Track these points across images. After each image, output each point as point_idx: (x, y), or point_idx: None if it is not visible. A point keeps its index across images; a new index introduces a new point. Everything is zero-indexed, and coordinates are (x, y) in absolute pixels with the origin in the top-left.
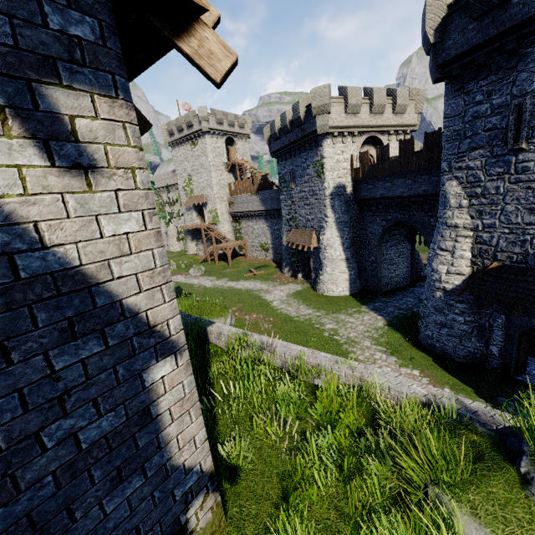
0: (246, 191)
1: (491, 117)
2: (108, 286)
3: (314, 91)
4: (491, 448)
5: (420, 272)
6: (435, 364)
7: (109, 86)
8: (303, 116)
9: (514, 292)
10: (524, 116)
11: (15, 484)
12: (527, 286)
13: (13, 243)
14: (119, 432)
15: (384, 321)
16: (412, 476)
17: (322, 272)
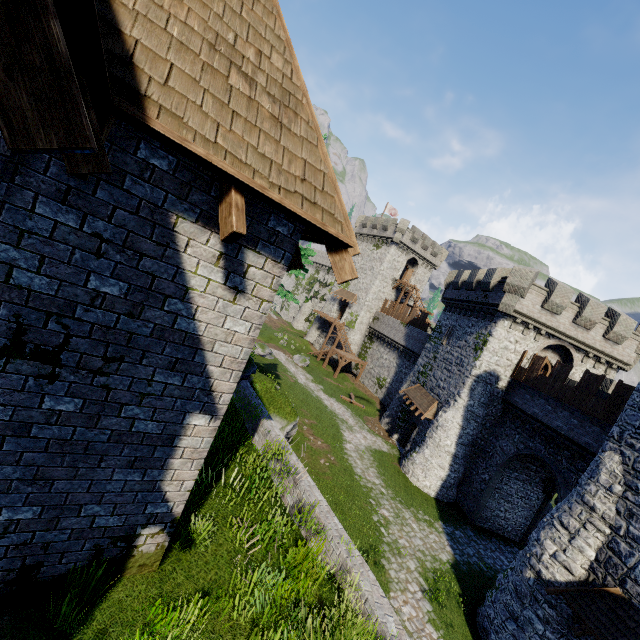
0: (397, 316)
1: None
2: (206, 353)
3: (517, 269)
4: None
5: None
6: None
7: (279, 256)
8: (494, 284)
9: None
10: None
11: (98, 421)
12: None
13: (183, 311)
14: (152, 437)
15: (451, 557)
16: None
17: (418, 450)
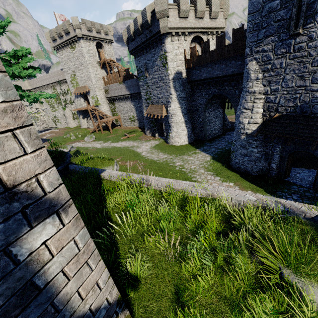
0: (115, 82)
1: (280, 11)
2: None
3: None
4: (317, 233)
5: (227, 126)
6: (241, 178)
7: None
8: (150, 20)
9: (288, 130)
10: (302, 8)
11: None
12: (295, 126)
13: None
14: None
15: (210, 157)
16: (272, 264)
17: (170, 131)
